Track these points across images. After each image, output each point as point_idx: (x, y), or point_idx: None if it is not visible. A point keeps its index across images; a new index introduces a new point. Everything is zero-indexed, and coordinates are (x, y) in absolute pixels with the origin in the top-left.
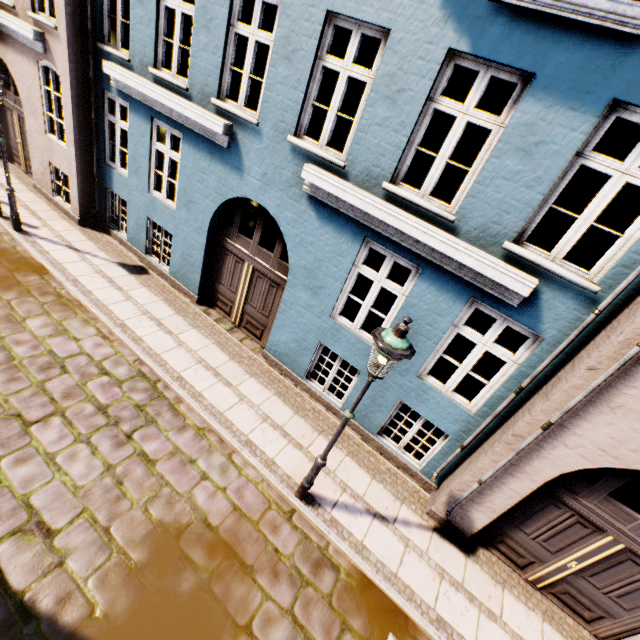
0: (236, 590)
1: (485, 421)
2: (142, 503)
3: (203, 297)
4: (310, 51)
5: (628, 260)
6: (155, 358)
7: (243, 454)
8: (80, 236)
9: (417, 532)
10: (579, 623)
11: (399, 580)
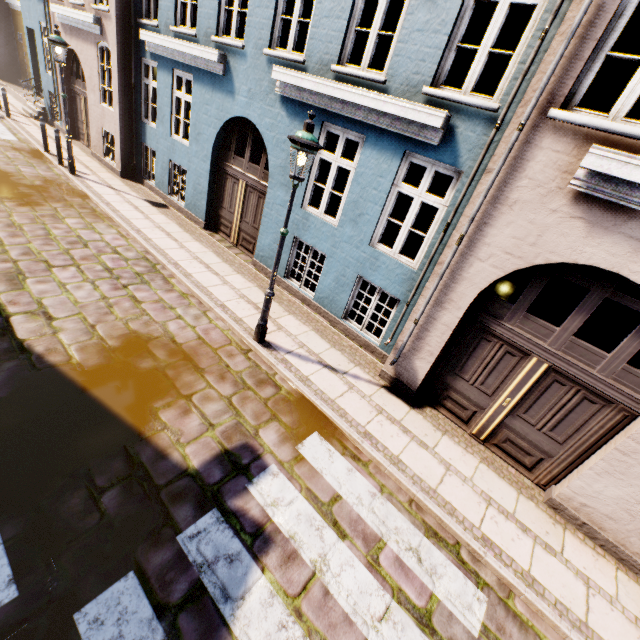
0: (185, 377)
1: (423, 269)
2: (124, 320)
3: (210, 224)
4: None
5: (518, 72)
6: (159, 251)
7: (216, 310)
8: (119, 183)
9: (365, 384)
10: (522, 473)
11: (335, 404)
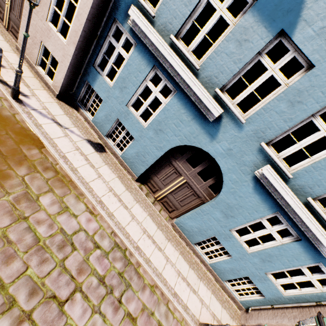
0: None
1: (292, 304)
2: None
3: (139, 176)
4: (311, 109)
5: None
6: (123, 231)
7: (175, 304)
8: (59, 109)
9: None
10: None
11: None
